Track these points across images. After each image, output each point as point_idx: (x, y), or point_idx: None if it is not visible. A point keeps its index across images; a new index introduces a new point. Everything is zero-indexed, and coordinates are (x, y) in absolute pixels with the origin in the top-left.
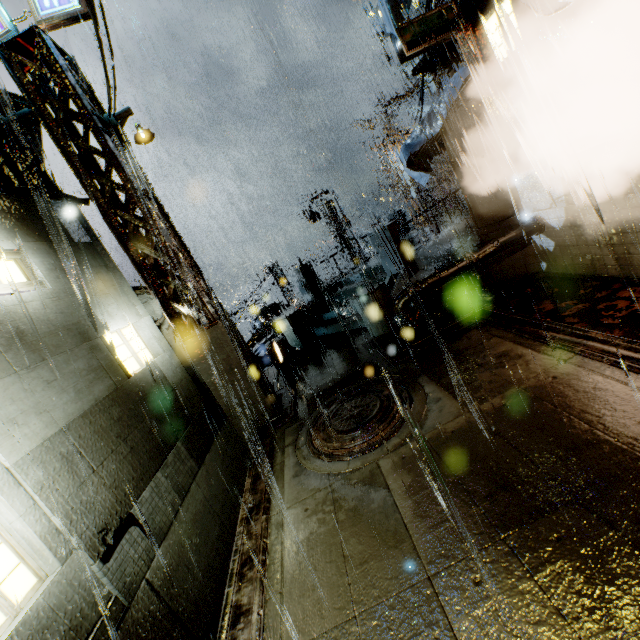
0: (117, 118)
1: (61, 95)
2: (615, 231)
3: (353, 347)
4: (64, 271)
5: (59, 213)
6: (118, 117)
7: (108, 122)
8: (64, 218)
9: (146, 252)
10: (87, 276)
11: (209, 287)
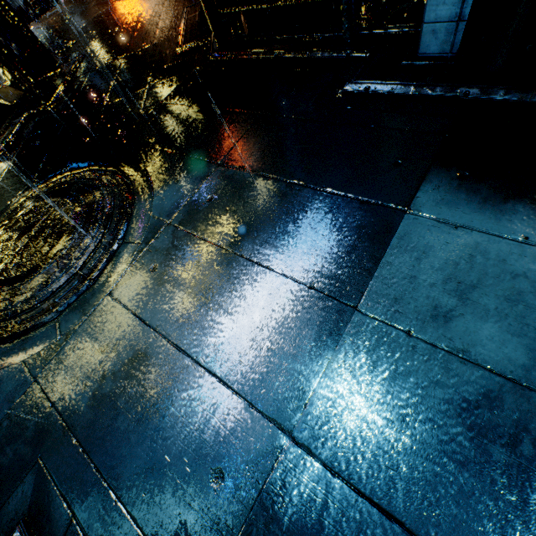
0: None
1: None
2: None
3: None
4: None
5: None
6: None
7: None
8: None
9: None
10: None
11: None
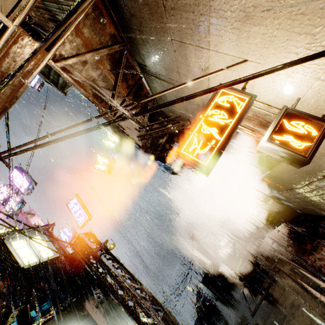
0: (104, 245)
1: (87, 250)
2: (304, 200)
3: (236, 297)
4: (97, 324)
5: (94, 293)
6: (104, 244)
7: (102, 248)
8: (96, 294)
9: (124, 296)
10: (106, 320)
11: (153, 297)
